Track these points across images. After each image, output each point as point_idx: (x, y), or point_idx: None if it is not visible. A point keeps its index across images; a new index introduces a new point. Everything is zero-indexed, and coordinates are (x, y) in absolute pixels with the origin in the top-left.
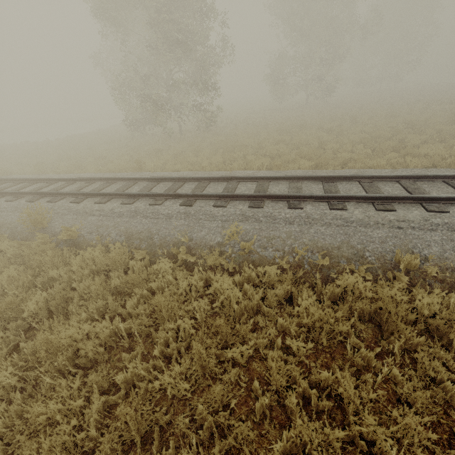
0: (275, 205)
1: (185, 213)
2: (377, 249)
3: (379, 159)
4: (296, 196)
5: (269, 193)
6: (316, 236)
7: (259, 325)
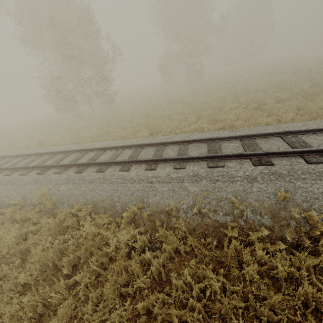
0: (91, 170)
1: (36, 180)
2: (124, 200)
3: (193, 125)
4: (104, 163)
5: (97, 160)
6: (97, 192)
7: (29, 261)
